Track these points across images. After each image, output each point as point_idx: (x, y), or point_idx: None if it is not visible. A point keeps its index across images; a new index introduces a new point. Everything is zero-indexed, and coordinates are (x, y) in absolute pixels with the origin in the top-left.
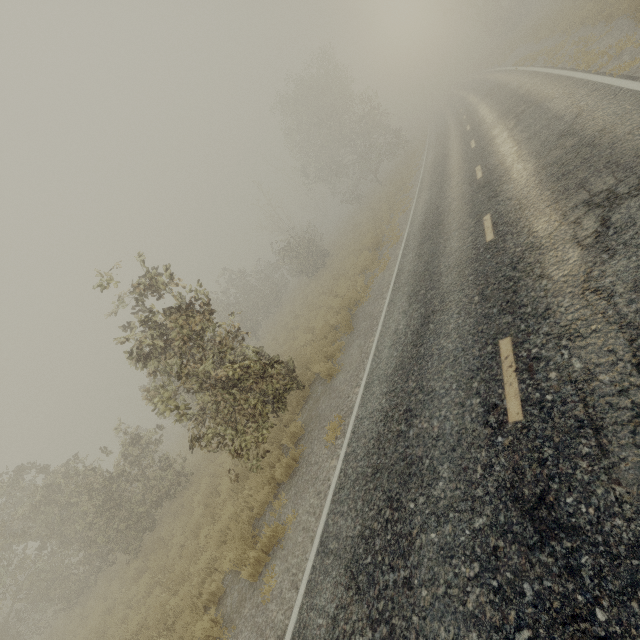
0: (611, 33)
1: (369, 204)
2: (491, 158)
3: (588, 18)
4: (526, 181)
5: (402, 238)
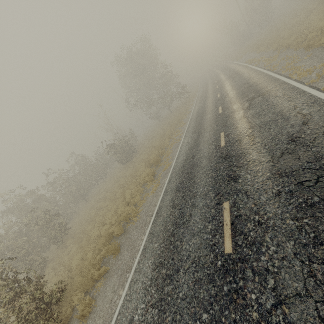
0: (312, 57)
1: (163, 124)
2: (231, 130)
3: (290, 45)
4: (263, 181)
5: (170, 167)
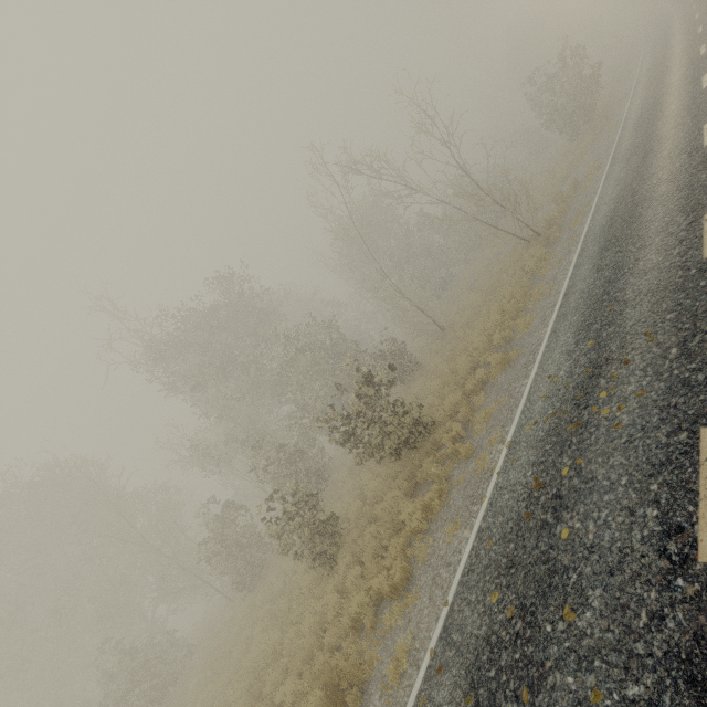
0: None
1: None
2: None
3: None
4: None
5: (637, 64)
